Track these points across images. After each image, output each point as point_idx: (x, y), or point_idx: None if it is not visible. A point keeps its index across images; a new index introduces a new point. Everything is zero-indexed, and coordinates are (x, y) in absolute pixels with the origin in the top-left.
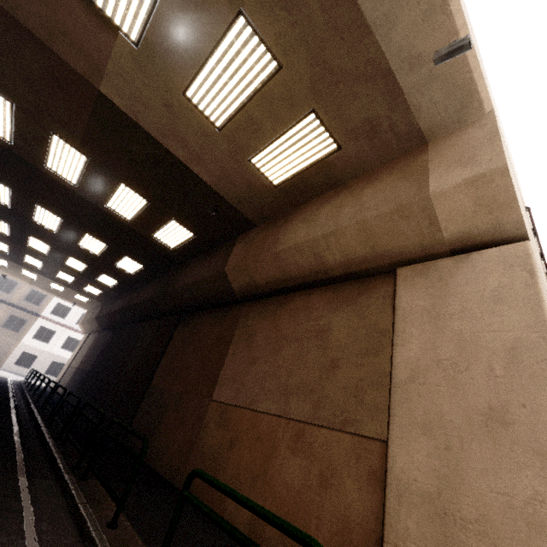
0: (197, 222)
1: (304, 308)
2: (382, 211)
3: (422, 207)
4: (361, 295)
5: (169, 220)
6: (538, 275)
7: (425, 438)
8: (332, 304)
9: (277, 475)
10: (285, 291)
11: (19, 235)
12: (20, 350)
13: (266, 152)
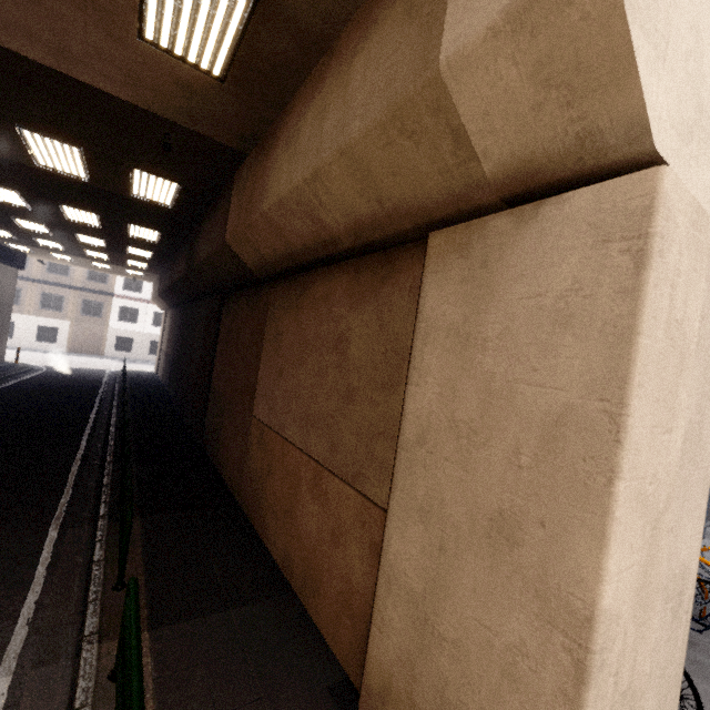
0: (165, 165)
1: (325, 300)
2: (369, 123)
3: (433, 104)
4: (385, 282)
5: (129, 168)
6: (651, 266)
7: (421, 527)
8: (353, 296)
9: (300, 517)
10: (304, 269)
11: (0, 218)
12: (112, 336)
13: (151, 9)
